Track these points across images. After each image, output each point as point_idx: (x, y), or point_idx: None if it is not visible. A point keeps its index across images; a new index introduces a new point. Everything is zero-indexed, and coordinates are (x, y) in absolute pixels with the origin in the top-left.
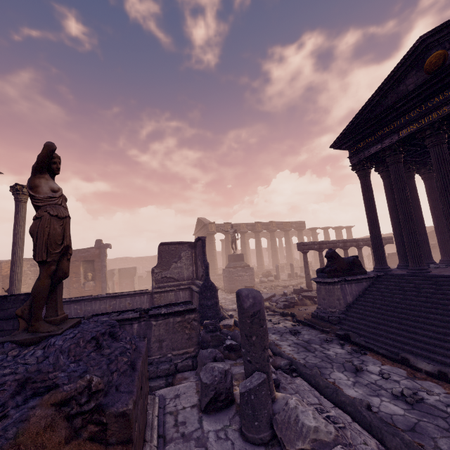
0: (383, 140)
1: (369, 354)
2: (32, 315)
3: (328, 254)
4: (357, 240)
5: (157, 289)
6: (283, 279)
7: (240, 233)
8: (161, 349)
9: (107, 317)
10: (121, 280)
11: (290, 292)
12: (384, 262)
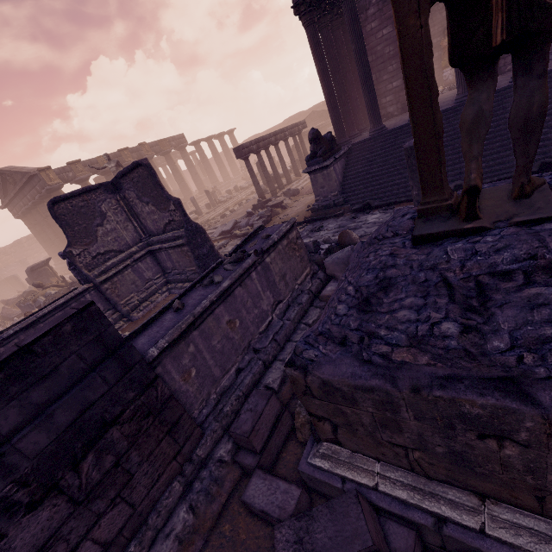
0: None
1: (396, 207)
2: (531, 162)
3: (314, 134)
4: (283, 130)
5: (100, 277)
6: (204, 213)
7: (104, 173)
8: (287, 285)
9: (210, 287)
10: None
11: (246, 212)
12: (345, 134)
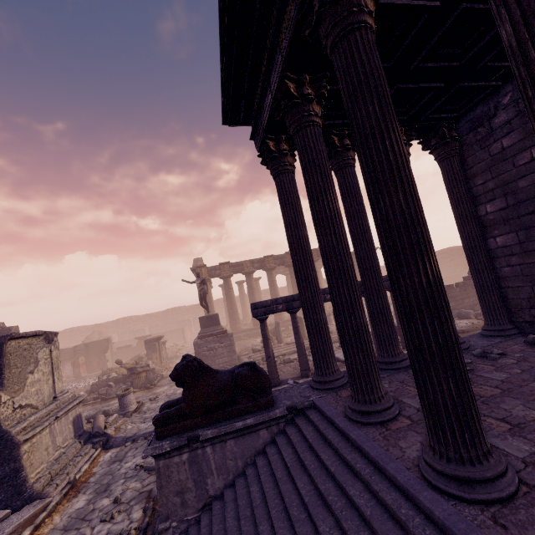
0: (269, 76)
1: None
2: None
3: (175, 371)
4: (360, 283)
5: None
6: (289, 341)
7: (245, 274)
8: None
9: None
10: (90, 359)
11: None
12: (326, 366)
